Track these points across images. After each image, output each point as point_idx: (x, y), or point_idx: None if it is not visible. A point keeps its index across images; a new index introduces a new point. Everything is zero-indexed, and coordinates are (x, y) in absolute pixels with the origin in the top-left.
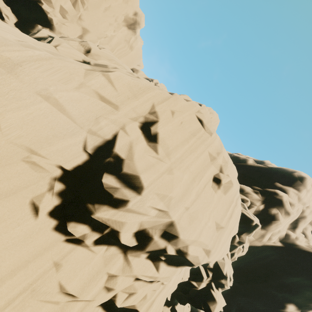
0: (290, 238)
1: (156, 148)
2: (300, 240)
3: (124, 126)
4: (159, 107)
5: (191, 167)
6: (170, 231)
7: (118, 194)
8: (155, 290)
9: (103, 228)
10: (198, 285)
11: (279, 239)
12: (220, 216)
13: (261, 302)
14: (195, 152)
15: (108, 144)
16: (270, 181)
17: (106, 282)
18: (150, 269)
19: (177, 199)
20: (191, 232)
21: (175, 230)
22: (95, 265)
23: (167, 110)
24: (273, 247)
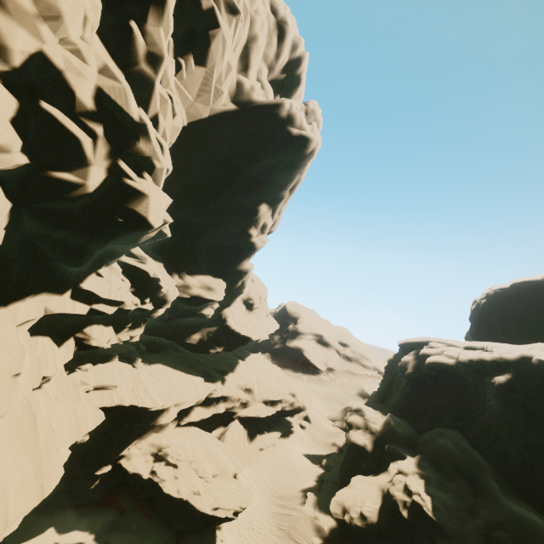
0: (245, 91)
1: None
2: (257, 91)
3: None
4: None
5: None
6: None
7: None
8: None
9: None
10: (81, 178)
11: (229, 96)
12: None
13: (232, 224)
14: None
15: None
16: None
17: None
18: None
19: None
20: None
21: None
22: None
23: None
24: (225, 117)
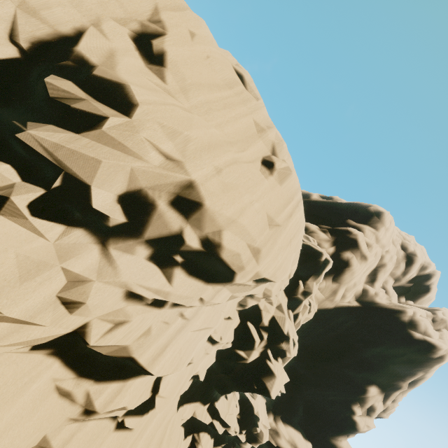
0: (369, 295)
1: (163, 75)
2: (380, 296)
3: (98, 21)
4: (168, 16)
5: (226, 128)
6: (188, 196)
7: (78, 105)
8: (167, 323)
9: (50, 181)
10: (247, 355)
11: (355, 297)
12: (273, 208)
13: (335, 391)
14: (232, 109)
15: (65, 42)
16: (341, 219)
17: (60, 291)
18: (156, 277)
19: (200, 145)
20: (225, 203)
21: (196, 194)
22: (34, 253)
23: (183, 28)
24: (348, 309)
